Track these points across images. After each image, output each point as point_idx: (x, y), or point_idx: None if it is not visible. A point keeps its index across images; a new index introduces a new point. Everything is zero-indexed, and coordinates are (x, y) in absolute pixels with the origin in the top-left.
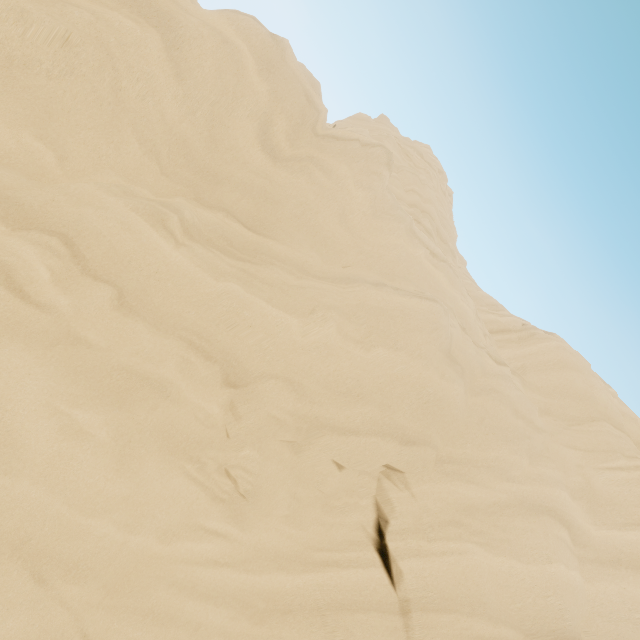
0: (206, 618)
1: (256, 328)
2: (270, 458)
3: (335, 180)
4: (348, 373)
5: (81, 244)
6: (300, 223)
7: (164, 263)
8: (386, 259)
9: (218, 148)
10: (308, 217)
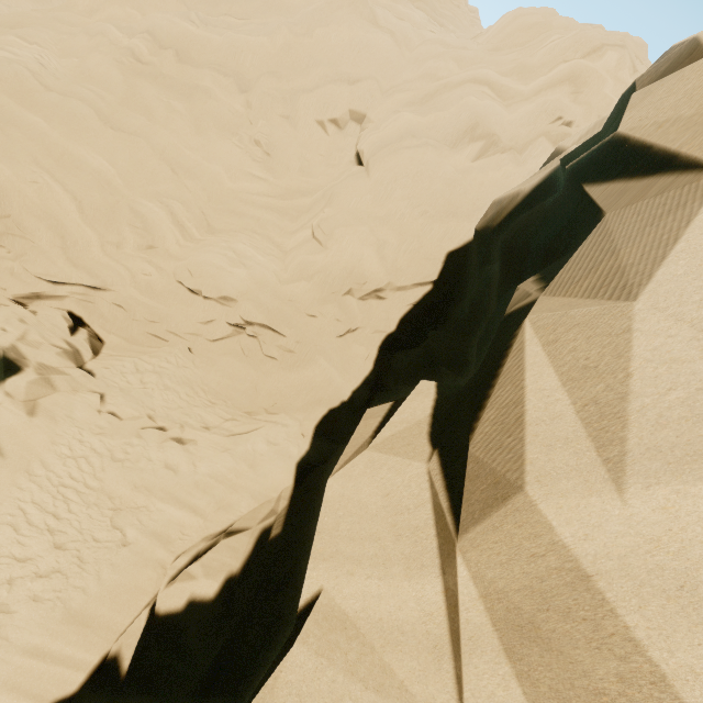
0: (262, 216)
1: (246, 52)
2: (277, 128)
3: None
4: (304, 55)
5: (156, 34)
6: (269, 6)
7: (193, 36)
8: None
9: None
10: None
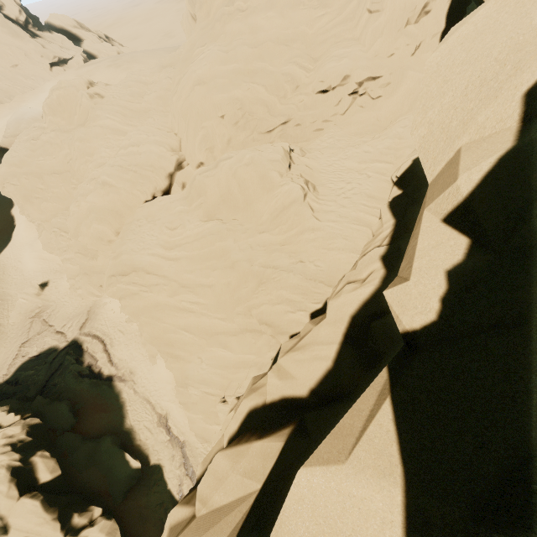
0: (335, 32)
1: None
2: None
3: None
4: None
5: None
6: None
7: None
8: None
9: None
10: None
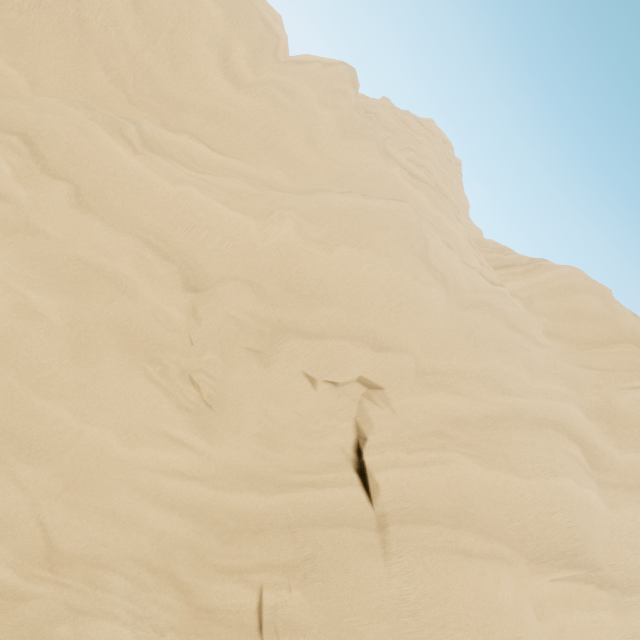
0: (170, 528)
1: (213, 230)
2: (235, 366)
3: (298, 101)
4: (311, 274)
5: (40, 144)
6: (266, 146)
7: (121, 168)
8: (358, 178)
9: (182, 77)
10: (274, 140)
